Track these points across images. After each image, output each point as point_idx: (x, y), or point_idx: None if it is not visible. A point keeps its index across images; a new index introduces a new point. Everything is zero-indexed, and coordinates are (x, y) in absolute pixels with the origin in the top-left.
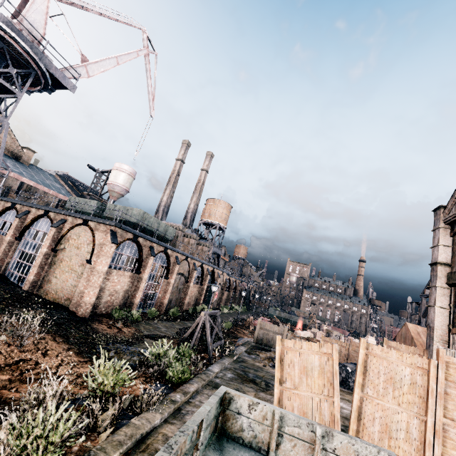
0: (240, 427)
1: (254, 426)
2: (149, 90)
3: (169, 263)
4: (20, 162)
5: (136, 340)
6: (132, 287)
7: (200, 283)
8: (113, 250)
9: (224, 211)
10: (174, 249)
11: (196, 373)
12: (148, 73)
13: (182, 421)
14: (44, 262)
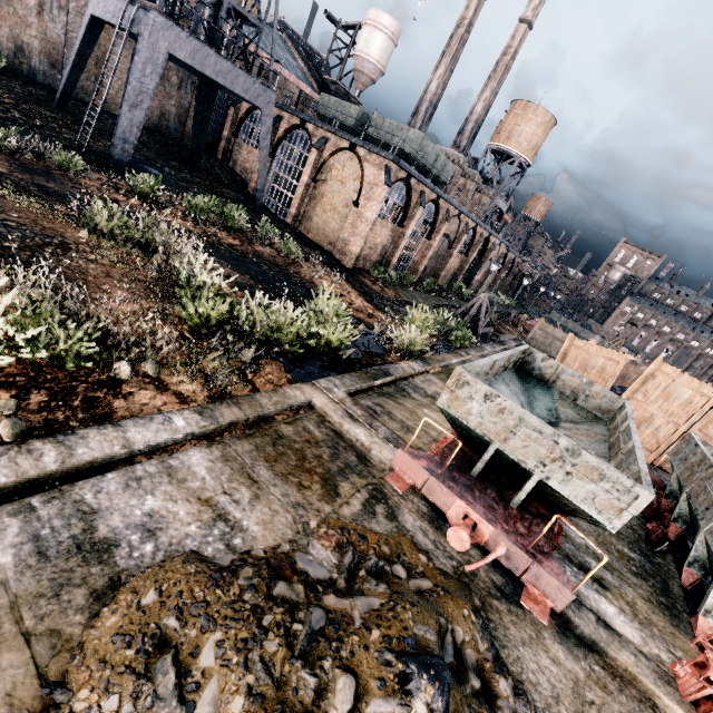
0: (532, 368)
1: (542, 369)
2: None
3: (436, 218)
4: None
5: (400, 303)
6: (392, 243)
7: (465, 253)
8: (385, 194)
9: (539, 131)
10: (449, 200)
11: (470, 346)
12: None
13: None
14: (304, 194)
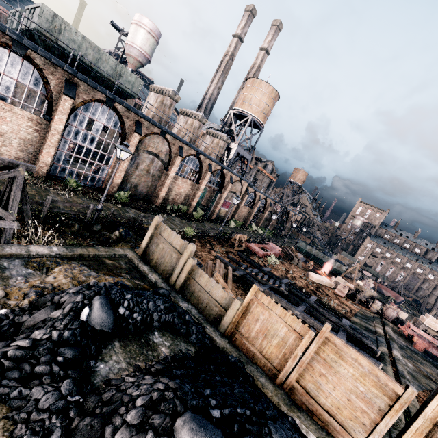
0: None
1: None
2: None
3: (122, 127)
4: None
5: None
6: (39, 138)
7: (196, 181)
8: None
9: (264, 98)
10: (124, 104)
11: None
12: None
13: None
14: None
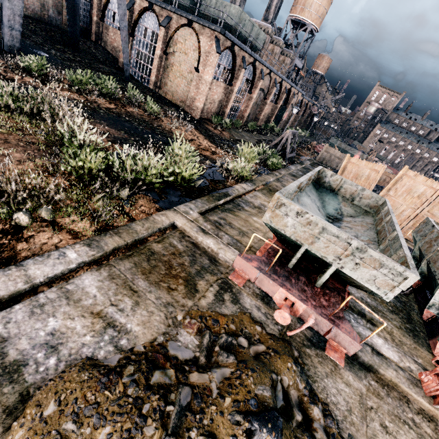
0: (324, 181)
1: (330, 182)
2: None
3: (254, 77)
4: None
5: (233, 141)
6: (225, 98)
7: (275, 102)
8: (217, 60)
9: (324, 2)
10: (263, 62)
11: (281, 167)
12: None
13: (281, 183)
14: (159, 65)
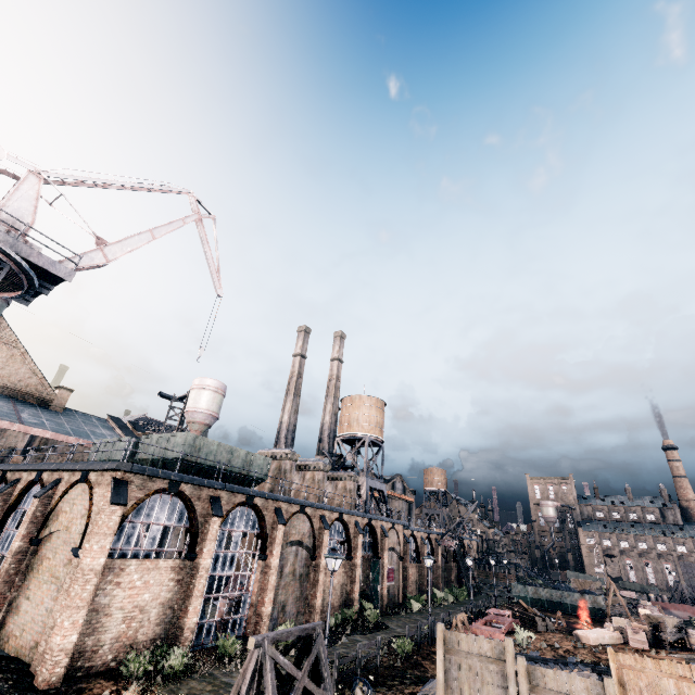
0: None
1: None
2: (209, 263)
3: (262, 524)
4: (49, 410)
5: None
6: (181, 591)
7: (347, 556)
8: (117, 518)
9: (372, 411)
10: (266, 495)
11: None
12: (204, 241)
13: None
14: (14, 569)
